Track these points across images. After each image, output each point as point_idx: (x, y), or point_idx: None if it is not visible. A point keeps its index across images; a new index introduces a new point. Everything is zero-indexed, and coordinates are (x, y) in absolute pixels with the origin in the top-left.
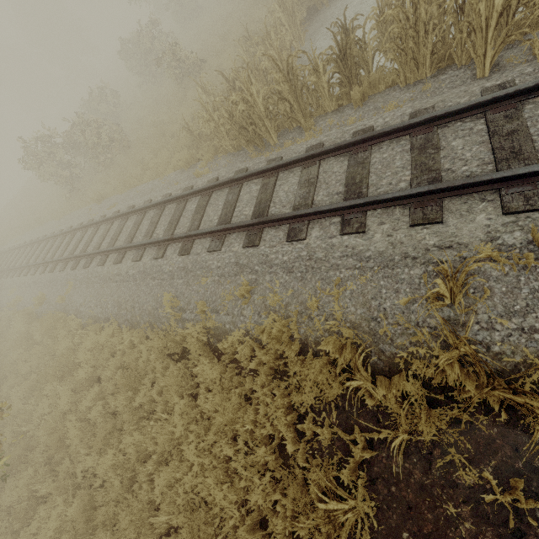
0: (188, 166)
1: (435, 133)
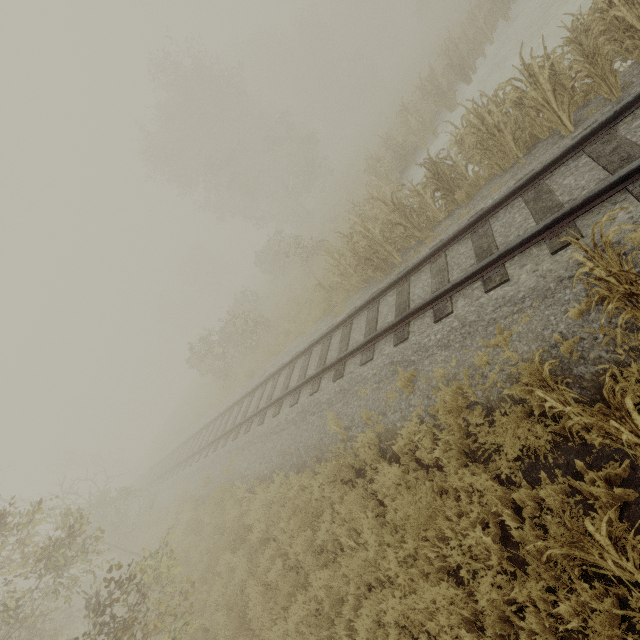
0: (325, 314)
1: (543, 184)
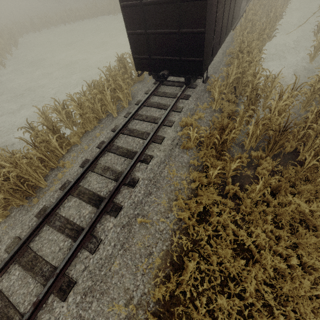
0: None
1: (129, 128)
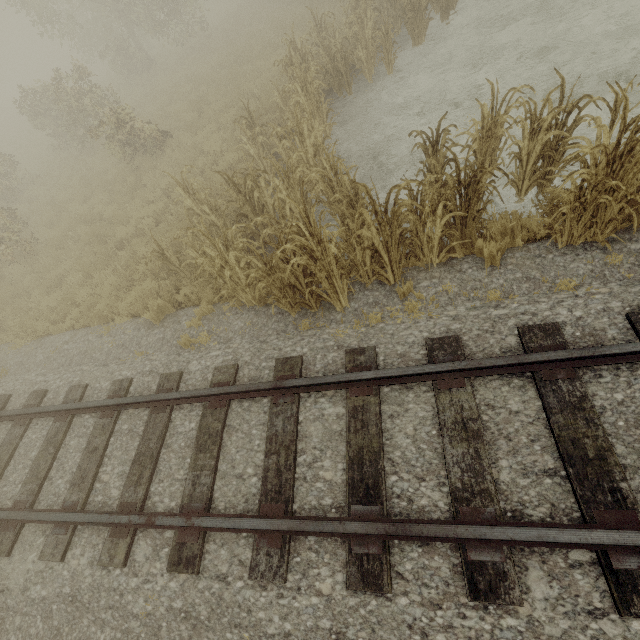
0: (161, 316)
1: None
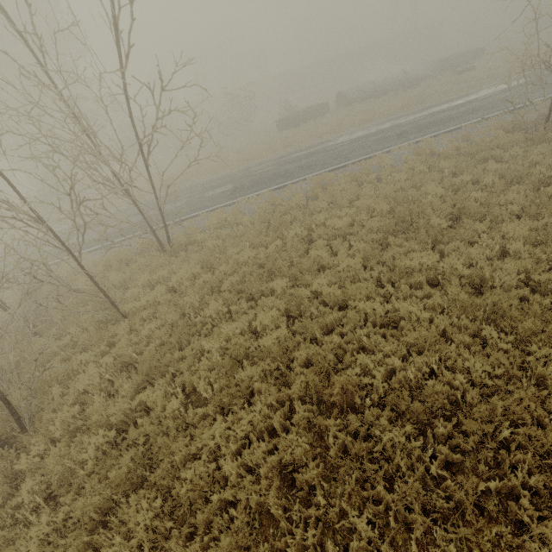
0: None
1: None
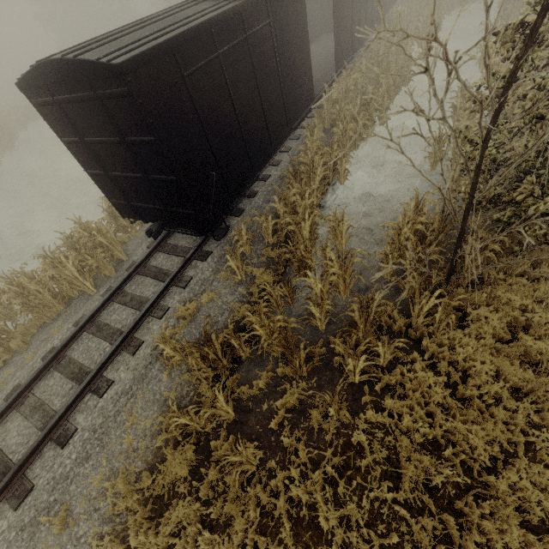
0: None
1: (99, 321)
